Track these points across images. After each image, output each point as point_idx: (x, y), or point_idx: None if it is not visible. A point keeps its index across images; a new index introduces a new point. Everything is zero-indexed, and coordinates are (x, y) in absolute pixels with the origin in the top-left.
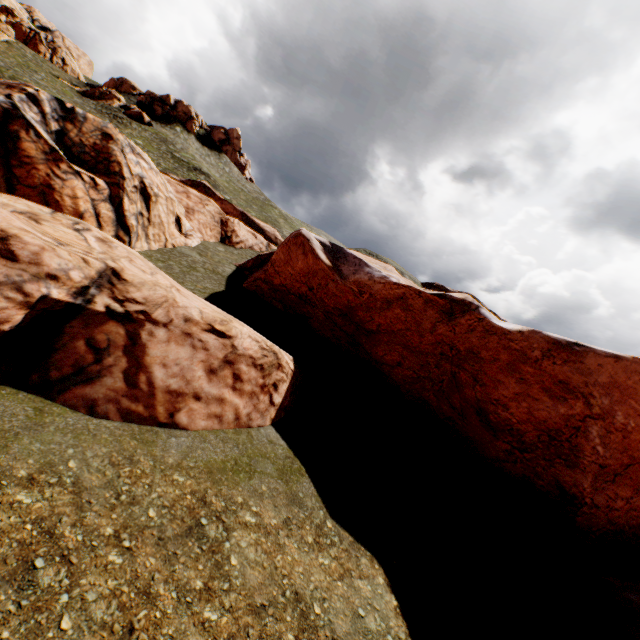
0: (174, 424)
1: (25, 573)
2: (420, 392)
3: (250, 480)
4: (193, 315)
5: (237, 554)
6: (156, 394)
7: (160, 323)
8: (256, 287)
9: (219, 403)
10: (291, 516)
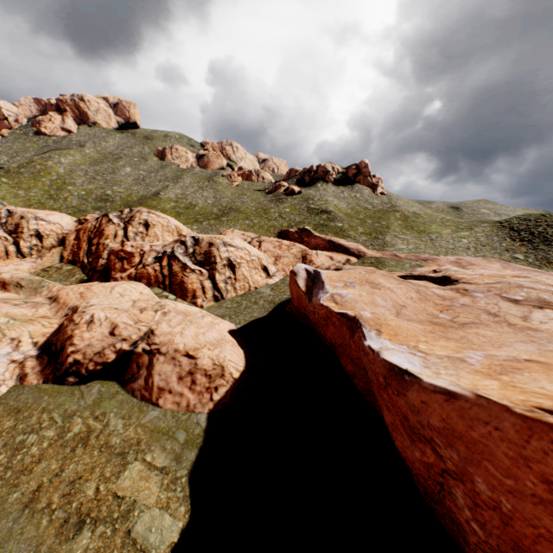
0: (158, 404)
1: (75, 446)
2: (375, 405)
3: (166, 440)
4: (180, 347)
5: (130, 471)
6: (154, 388)
7: (163, 353)
8: (290, 309)
9: (180, 396)
10: (168, 466)
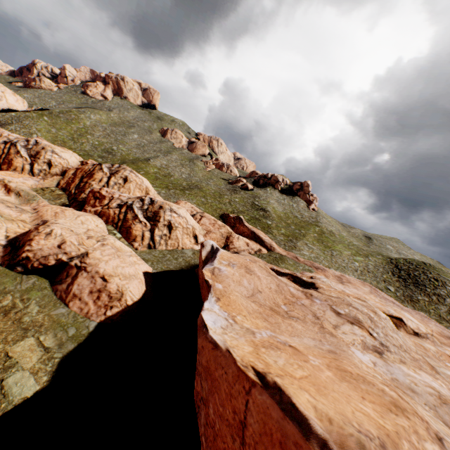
0: (68, 305)
1: None
2: None
3: (60, 331)
4: (100, 271)
5: (25, 342)
6: (71, 293)
7: (87, 271)
8: (197, 271)
9: (86, 304)
10: (52, 347)
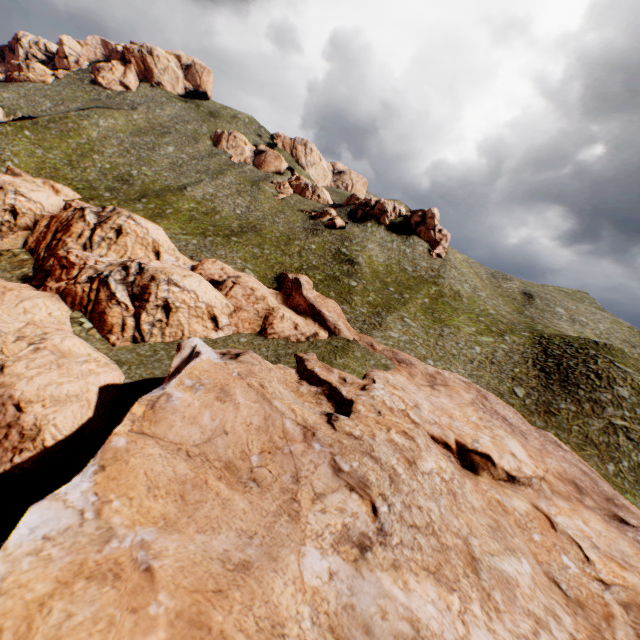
0: None
1: None
2: None
3: None
4: (17, 394)
5: None
6: None
7: None
8: None
9: None
10: None
